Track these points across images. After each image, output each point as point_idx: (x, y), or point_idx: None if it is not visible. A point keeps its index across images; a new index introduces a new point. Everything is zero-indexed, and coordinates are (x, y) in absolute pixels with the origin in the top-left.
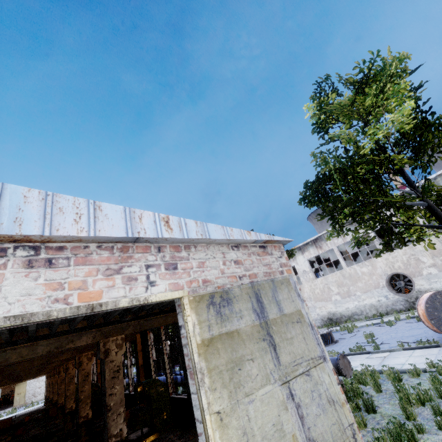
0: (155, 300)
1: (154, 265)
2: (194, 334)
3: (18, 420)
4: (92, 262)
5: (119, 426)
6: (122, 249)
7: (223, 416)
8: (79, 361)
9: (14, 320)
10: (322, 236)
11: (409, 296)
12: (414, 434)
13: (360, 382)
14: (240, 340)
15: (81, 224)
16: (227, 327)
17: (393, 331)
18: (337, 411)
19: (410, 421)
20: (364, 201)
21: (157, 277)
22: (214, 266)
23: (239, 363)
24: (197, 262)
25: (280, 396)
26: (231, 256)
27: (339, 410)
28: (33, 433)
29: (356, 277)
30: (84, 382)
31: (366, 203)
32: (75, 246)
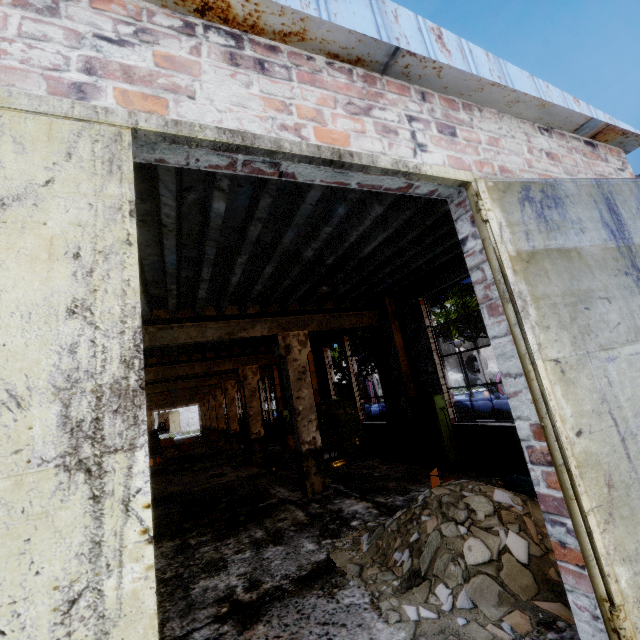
0: (430, 173)
1: (419, 120)
2: (502, 240)
3: (180, 442)
4: (323, 85)
5: (312, 434)
6: (365, 79)
7: (565, 368)
8: (243, 374)
9: (231, 136)
10: None
11: None
12: None
13: None
14: (584, 266)
15: None
16: (558, 241)
17: None
18: None
19: None
20: None
21: (427, 140)
22: (514, 150)
23: (586, 300)
24: (486, 135)
25: None
26: (540, 144)
27: None
28: (199, 451)
29: None
30: (252, 397)
31: None
32: (293, 53)
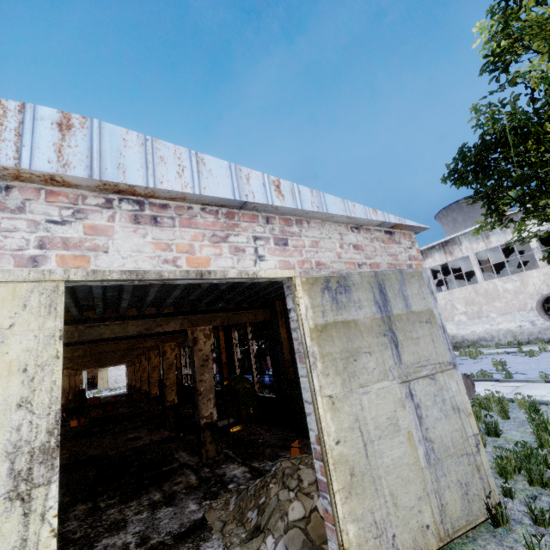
0: (264, 276)
1: (262, 238)
2: (306, 318)
3: (106, 400)
4: (197, 225)
5: (210, 410)
6: (227, 215)
7: (335, 401)
8: (162, 350)
9: (129, 274)
10: (455, 238)
11: None
12: (547, 460)
13: (482, 407)
14: (357, 332)
15: (185, 178)
16: (343, 316)
17: (534, 362)
18: (461, 419)
19: (543, 449)
20: (545, 179)
21: (265, 251)
22: (329, 248)
23: (355, 354)
24: (310, 240)
25: (397, 393)
26: (350, 239)
27: (464, 419)
28: (122, 411)
29: (495, 295)
30: (169, 370)
31: (548, 181)
32: (178, 206)
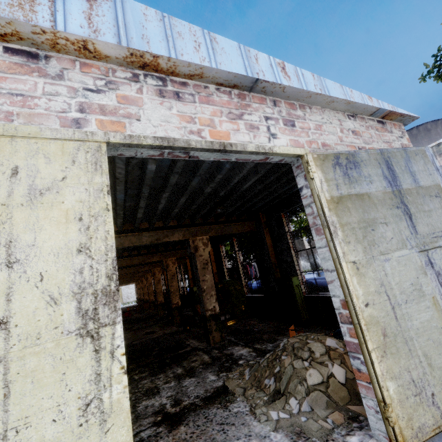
0: (278, 151)
1: (272, 118)
2: (322, 190)
3: (123, 310)
4: (214, 103)
5: (213, 304)
6: (239, 96)
7: (359, 267)
8: (166, 264)
9: (161, 141)
10: None
11: None
12: None
13: None
14: (371, 204)
15: (202, 53)
16: (356, 189)
17: None
18: None
19: None
20: None
21: (277, 130)
22: (331, 131)
23: (372, 224)
24: (313, 124)
25: (417, 261)
26: (348, 125)
27: None
28: (136, 316)
29: None
30: (172, 279)
31: None
32: (196, 85)
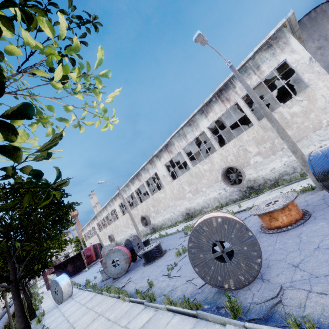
0: None
1: None
2: None
3: None
4: None
5: None
6: None
7: None
8: None
9: None
10: (170, 141)
11: (242, 186)
12: None
13: None
14: None
15: None
16: None
17: None
18: None
19: None
20: None
21: None
22: None
23: None
24: None
25: None
26: None
27: None
28: None
29: (201, 175)
30: None
31: None
32: None
